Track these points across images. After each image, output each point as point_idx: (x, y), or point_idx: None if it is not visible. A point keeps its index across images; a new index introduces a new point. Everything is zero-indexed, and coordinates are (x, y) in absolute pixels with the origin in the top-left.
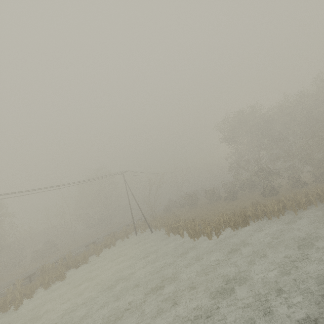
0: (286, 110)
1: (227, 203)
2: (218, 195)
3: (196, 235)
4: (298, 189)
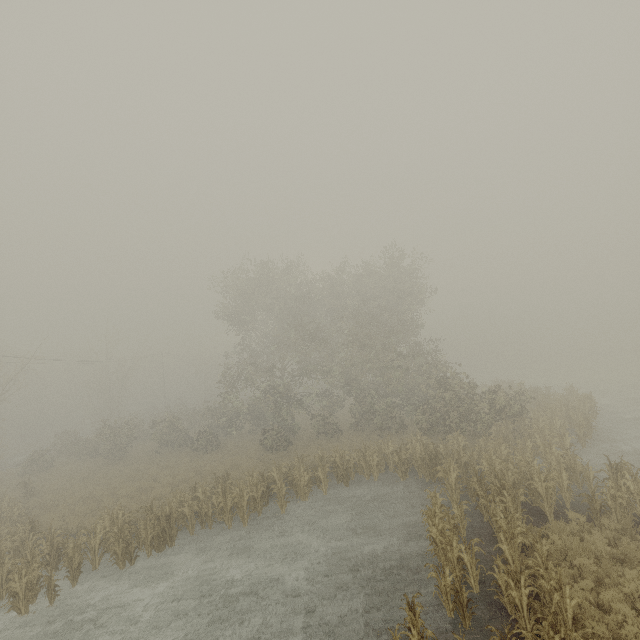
0: (339, 287)
1: (189, 458)
2: (187, 433)
3: None
4: (327, 438)
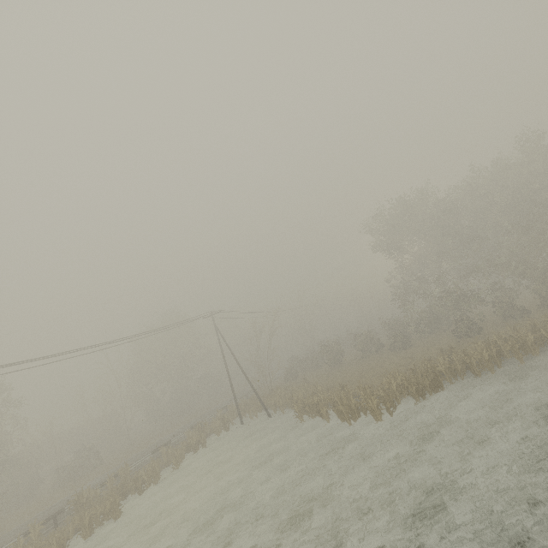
0: (477, 191)
1: (395, 354)
2: (378, 342)
3: (352, 414)
4: (514, 320)
